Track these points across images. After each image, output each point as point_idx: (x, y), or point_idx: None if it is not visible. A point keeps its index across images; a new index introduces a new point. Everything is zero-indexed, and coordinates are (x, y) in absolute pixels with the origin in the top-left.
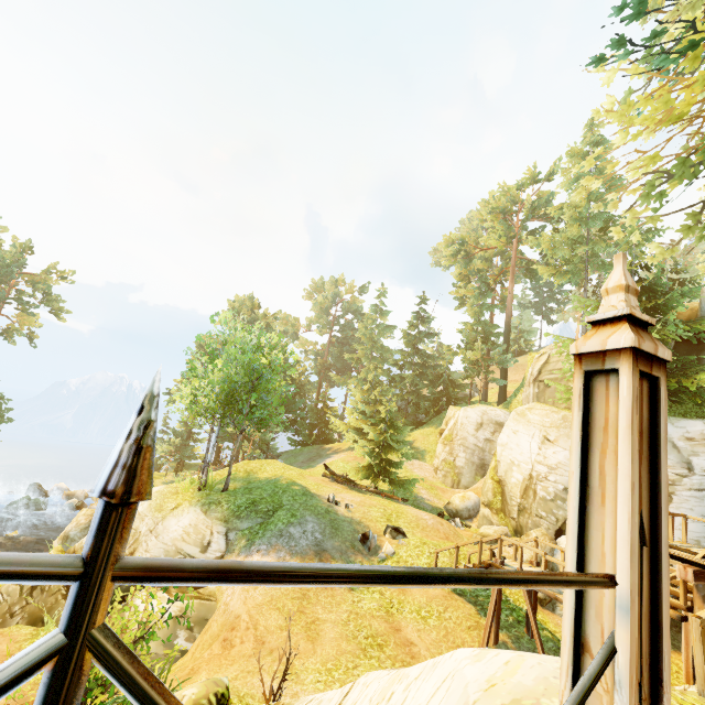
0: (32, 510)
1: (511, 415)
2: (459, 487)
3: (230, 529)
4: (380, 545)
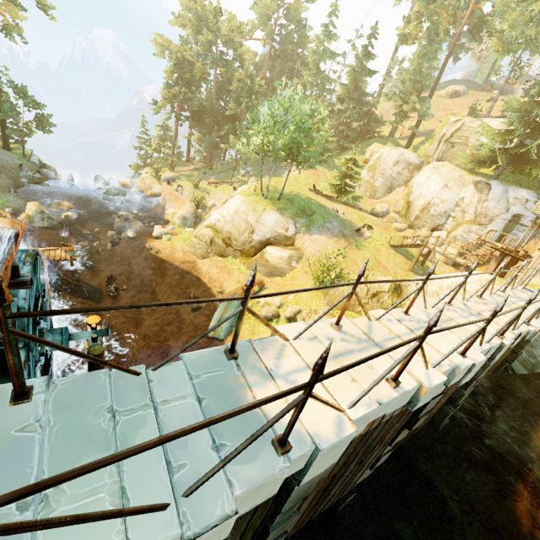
0: (122, 196)
1: (430, 168)
2: (374, 198)
3: (296, 222)
4: (363, 233)
